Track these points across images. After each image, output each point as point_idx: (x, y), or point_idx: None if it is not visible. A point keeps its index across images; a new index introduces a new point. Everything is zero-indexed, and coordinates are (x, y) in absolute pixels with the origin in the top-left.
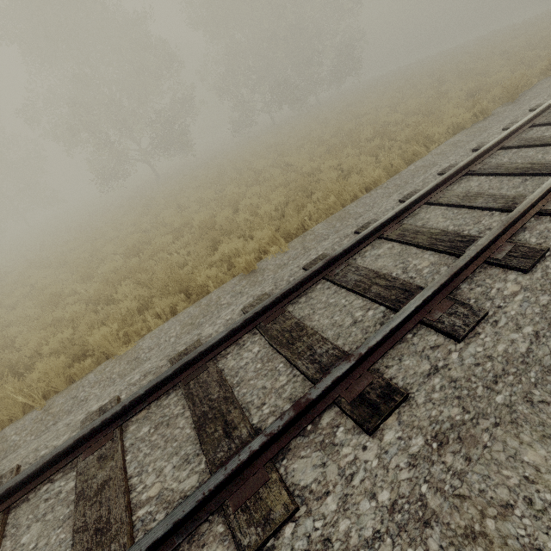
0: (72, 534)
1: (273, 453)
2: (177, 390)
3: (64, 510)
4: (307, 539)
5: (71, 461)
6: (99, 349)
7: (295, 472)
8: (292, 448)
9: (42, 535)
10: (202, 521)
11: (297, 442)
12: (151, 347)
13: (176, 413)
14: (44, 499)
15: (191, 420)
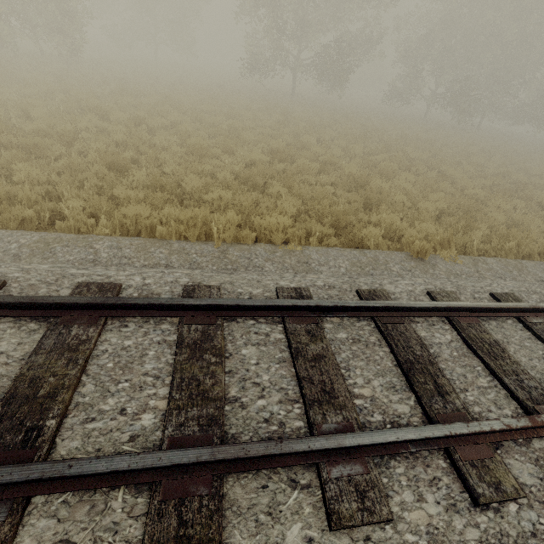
0: (299, 378)
1: (495, 439)
2: (370, 321)
3: (278, 352)
4: (533, 525)
5: (278, 316)
6: (246, 225)
7: (512, 466)
8: (506, 445)
9: (263, 359)
10: (433, 448)
11: (511, 444)
12: (320, 262)
13: (374, 341)
14: (255, 331)
15: (392, 357)
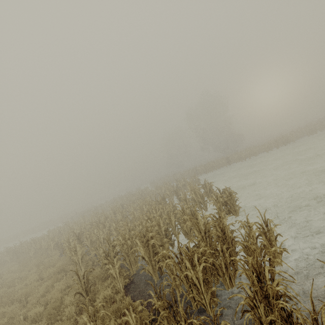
0: None
1: None
2: None
3: None
4: None
5: None
6: None
7: None
8: None
9: None
10: None
11: None
12: None
13: None
14: None
15: None
